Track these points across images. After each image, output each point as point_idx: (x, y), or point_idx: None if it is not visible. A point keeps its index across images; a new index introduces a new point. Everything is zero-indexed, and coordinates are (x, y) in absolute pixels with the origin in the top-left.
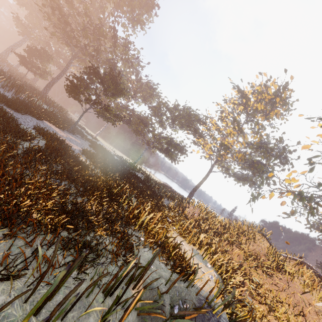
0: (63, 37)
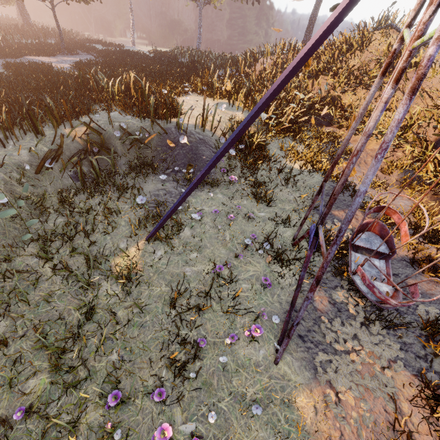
0: None
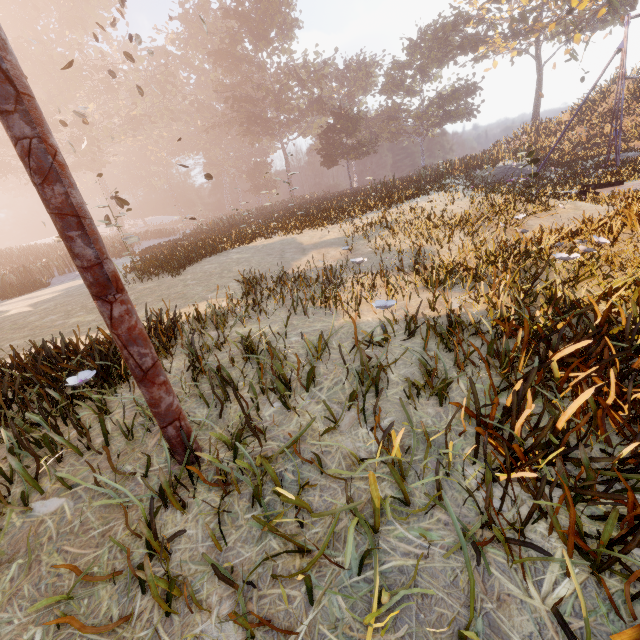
0: (265, 135)
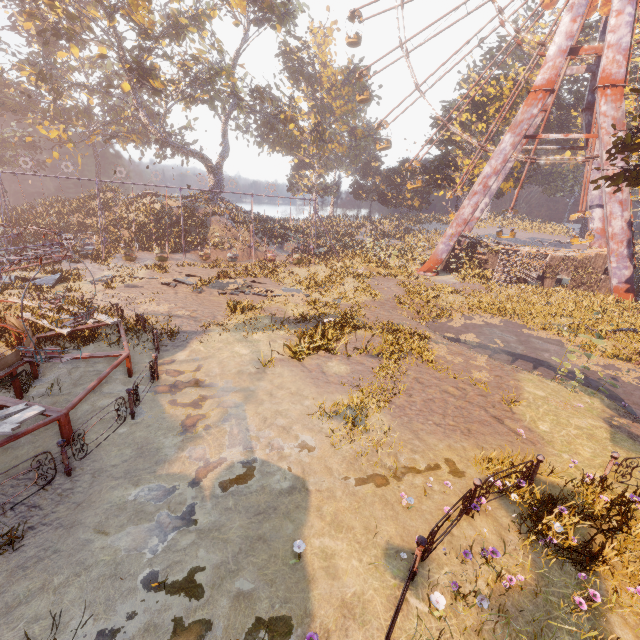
0: None
